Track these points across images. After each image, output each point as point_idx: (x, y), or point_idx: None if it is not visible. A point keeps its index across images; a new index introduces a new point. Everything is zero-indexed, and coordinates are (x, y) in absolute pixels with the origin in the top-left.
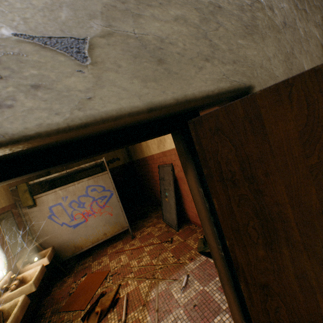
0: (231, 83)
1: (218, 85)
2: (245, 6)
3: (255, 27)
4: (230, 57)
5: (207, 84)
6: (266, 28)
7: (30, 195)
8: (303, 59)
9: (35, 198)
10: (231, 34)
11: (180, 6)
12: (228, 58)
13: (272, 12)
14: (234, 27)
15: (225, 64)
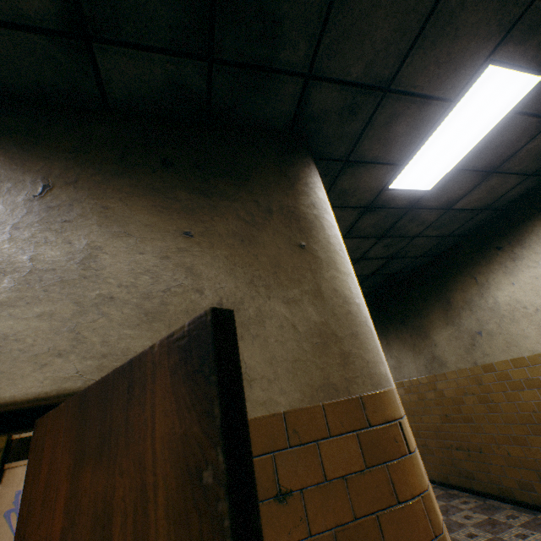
0: (85, 382)
1: (59, 385)
2: (154, 293)
3: (161, 313)
4: (100, 350)
5: (42, 383)
6: (182, 312)
7: (1, 460)
8: (245, 346)
9: (6, 468)
10: (115, 324)
11: (53, 303)
12: (95, 352)
13: (201, 294)
14: (125, 315)
15: (87, 359)
